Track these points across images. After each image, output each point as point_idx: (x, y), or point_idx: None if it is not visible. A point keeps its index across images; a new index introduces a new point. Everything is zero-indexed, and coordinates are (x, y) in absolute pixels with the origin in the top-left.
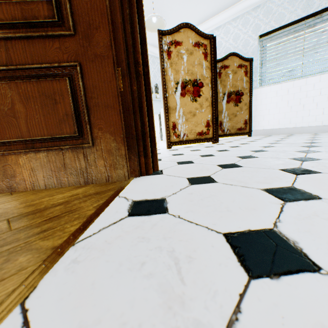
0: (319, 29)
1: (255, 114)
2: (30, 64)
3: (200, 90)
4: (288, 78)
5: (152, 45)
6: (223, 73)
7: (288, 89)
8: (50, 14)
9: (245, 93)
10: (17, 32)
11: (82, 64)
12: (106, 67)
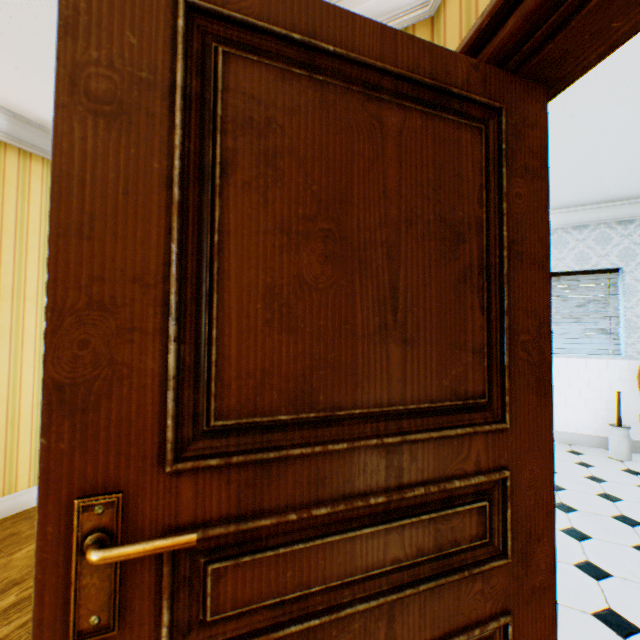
0: (557, 295)
1: None
2: (426, 639)
3: None
4: None
5: None
6: None
7: None
8: (478, 528)
9: None
10: (413, 572)
11: (511, 612)
12: (544, 606)
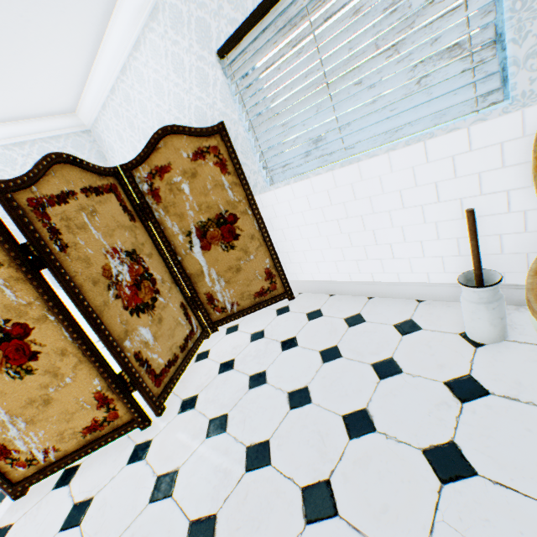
0: (342, 4)
1: (288, 248)
2: None
3: (27, 343)
4: (320, 162)
5: (53, 113)
6: (162, 186)
7: (328, 192)
8: None
9: (240, 213)
10: None
11: None
12: None
